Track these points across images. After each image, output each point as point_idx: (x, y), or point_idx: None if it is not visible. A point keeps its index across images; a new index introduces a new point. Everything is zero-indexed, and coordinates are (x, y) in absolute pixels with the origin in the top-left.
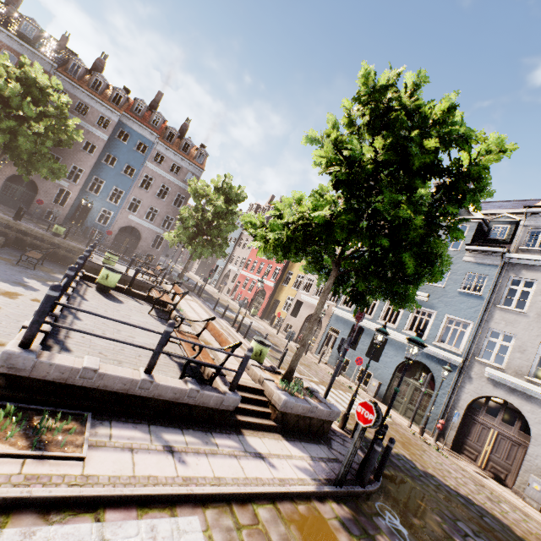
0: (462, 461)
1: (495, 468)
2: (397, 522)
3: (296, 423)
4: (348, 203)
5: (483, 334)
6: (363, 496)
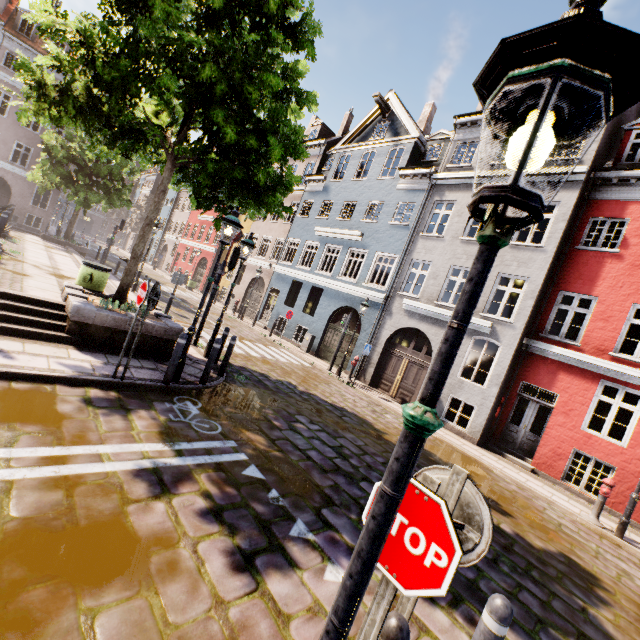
0: (373, 392)
1: (403, 394)
2: (194, 408)
3: (109, 338)
4: (133, 34)
5: (406, 266)
6: (163, 392)
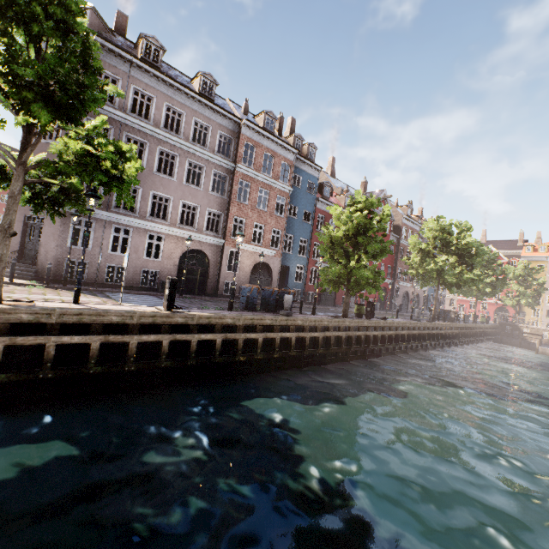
0: None
1: None
2: None
3: None
4: None
5: None
6: None
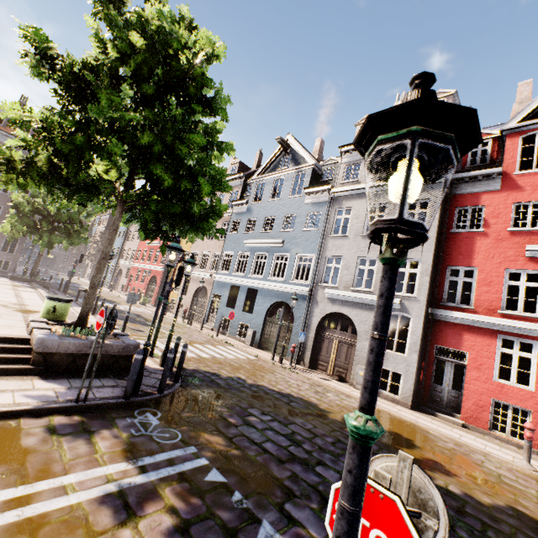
0: (313, 374)
1: (339, 371)
2: (154, 418)
3: (72, 363)
4: (85, 117)
5: (323, 262)
6: (124, 407)
